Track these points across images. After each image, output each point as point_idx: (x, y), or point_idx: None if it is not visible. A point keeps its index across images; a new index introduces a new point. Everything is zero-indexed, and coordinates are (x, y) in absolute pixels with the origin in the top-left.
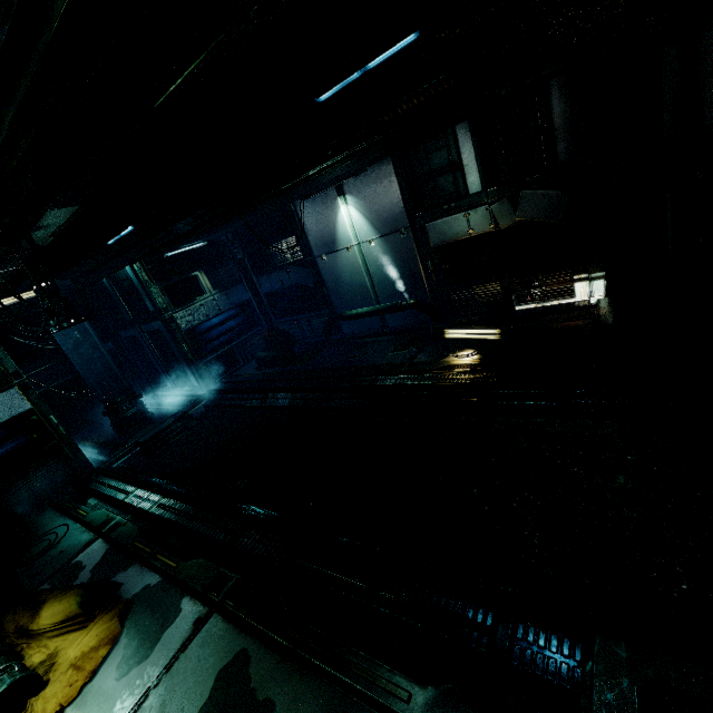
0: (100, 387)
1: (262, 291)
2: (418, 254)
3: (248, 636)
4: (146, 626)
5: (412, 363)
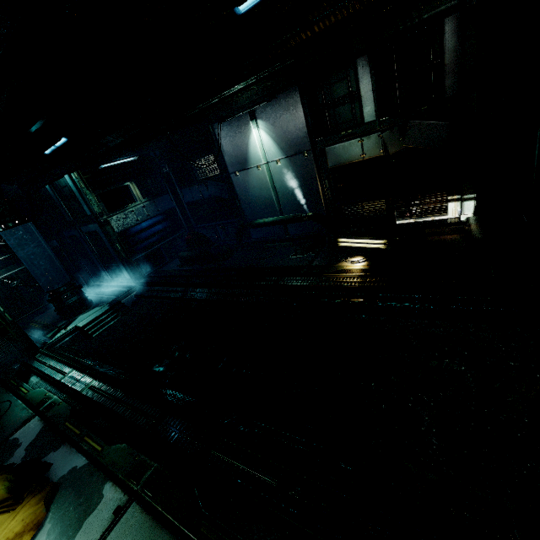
0: (45, 278)
1: (184, 201)
2: (317, 174)
3: (164, 531)
4: (69, 512)
5: (311, 266)
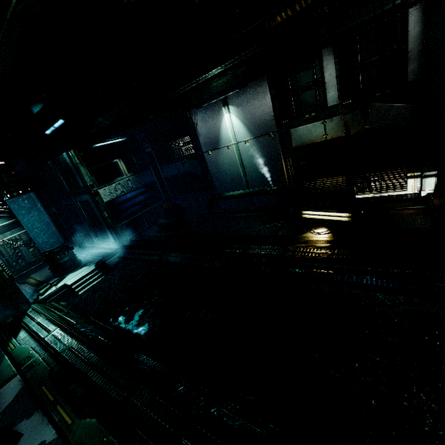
0: (42, 240)
1: (164, 175)
2: (282, 152)
3: None
4: None
5: (277, 236)
